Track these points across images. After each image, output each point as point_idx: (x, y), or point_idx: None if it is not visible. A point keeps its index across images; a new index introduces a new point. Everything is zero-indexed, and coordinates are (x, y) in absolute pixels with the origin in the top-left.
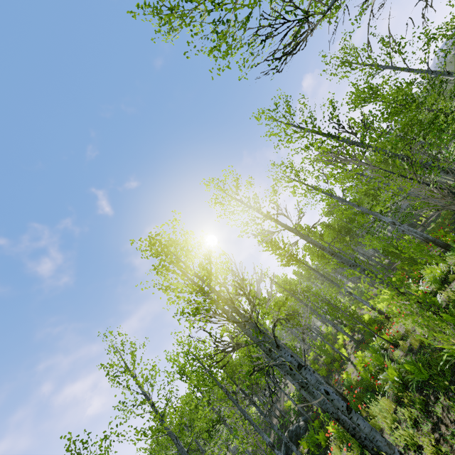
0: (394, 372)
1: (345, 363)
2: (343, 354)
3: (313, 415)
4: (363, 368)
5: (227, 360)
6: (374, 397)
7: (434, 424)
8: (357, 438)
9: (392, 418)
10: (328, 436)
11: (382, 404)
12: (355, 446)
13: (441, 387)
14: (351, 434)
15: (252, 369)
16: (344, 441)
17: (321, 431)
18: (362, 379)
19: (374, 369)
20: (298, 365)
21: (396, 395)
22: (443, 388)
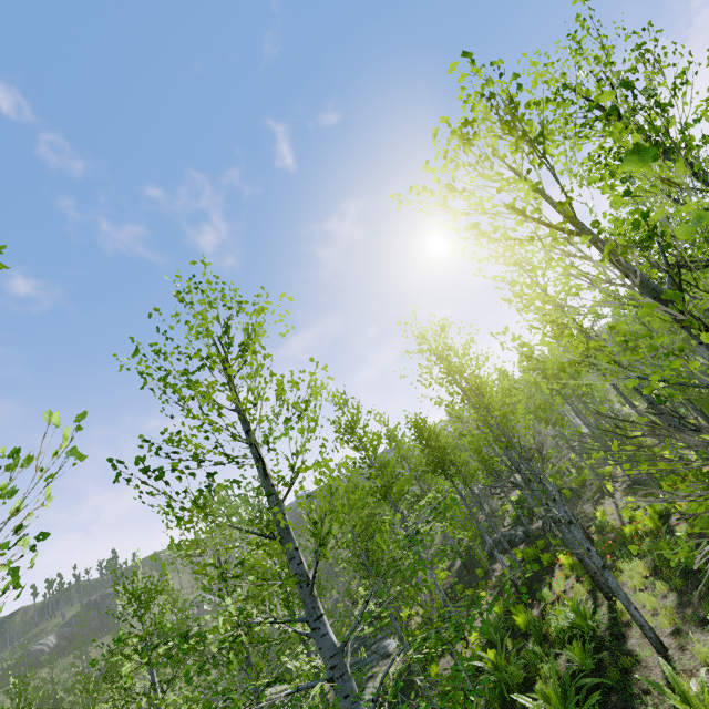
0: (666, 546)
1: (604, 497)
2: (607, 488)
3: (537, 532)
4: (629, 517)
5: (462, 456)
6: (629, 554)
7: (681, 602)
8: (595, 580)
9: (640, 580)
10: (553, 560)
11: (635, 565)
12: (586, 583)
13: (707, 583)
14: (590, 575)
15: (519, 504)
16: (574, 573)
17: (547, 553)
18: (621, 529)
19: (643, 528)
20: (569, 521)
21: (656, 565)
22: (708, 584)
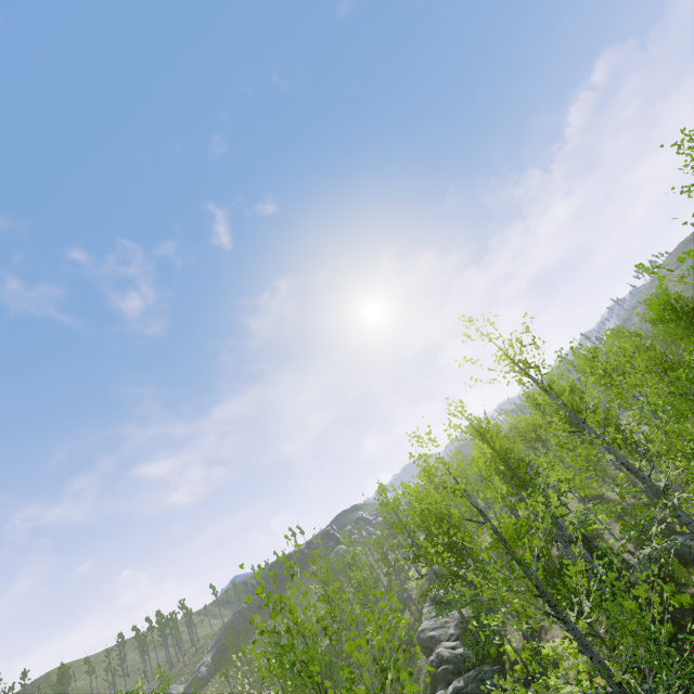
0: None
1: None
2: None
3: None
4: None
5: None
6: None
7: None
8: None
9: None
10: None
11: None
12: None
13: None
14: None
15: None
16: None
17: None
18: None
19: None
20: None
21: None
22: None
